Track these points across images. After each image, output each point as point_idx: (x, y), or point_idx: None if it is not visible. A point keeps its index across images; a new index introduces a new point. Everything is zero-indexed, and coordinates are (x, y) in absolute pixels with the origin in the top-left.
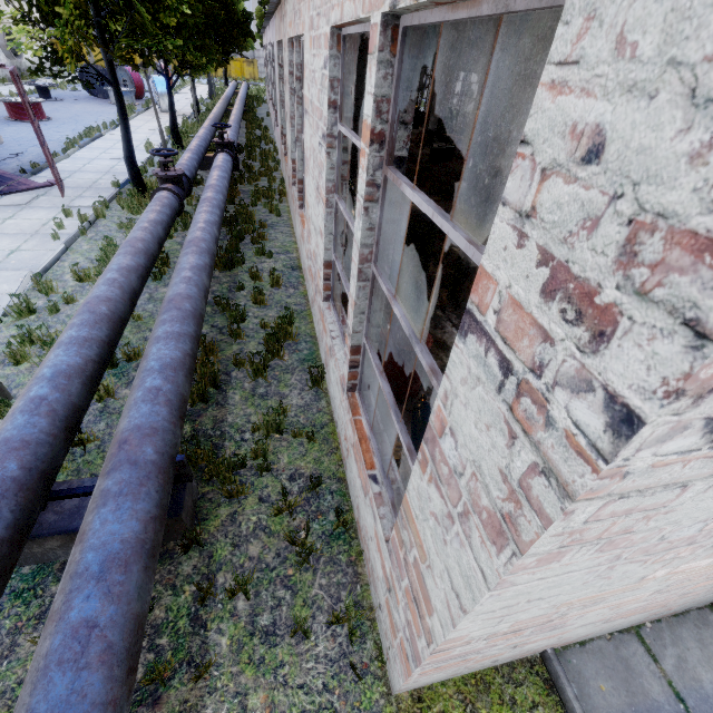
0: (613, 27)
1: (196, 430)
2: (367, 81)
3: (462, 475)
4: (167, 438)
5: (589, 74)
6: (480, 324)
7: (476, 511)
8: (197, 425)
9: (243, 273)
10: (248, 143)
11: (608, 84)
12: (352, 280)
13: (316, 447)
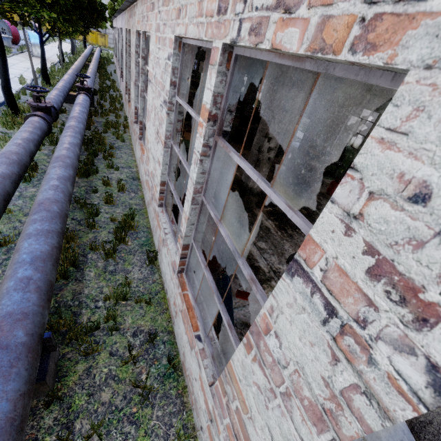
0: (440, 122)
1: (58, 302)
2: (207, 81)
3: (286, 368)
4: (36, 320)
5: (418, 145)
6: (307, 273)
7: (298, 397)
8: (59, 297)
9: (97, 180)
10: (101, 88)
11: (436, 158)
12: (186, 202)
13: (152, 309)
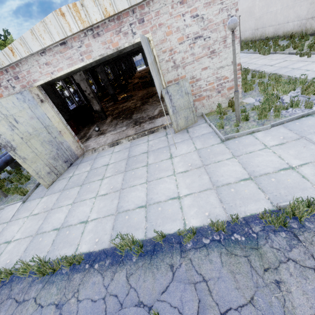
0: None
1: None
2: None
3: None
4: None
5: None
6: None
7: None
8: None
9: None
10: None
11: None
12: None
13: None
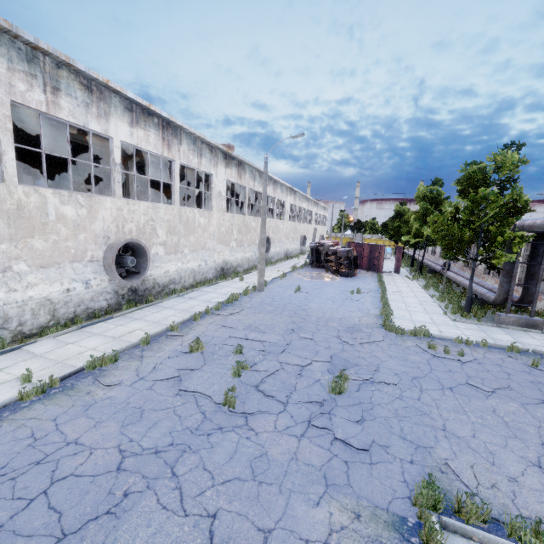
0: None
1: None
2: None
3: None
4: None
5: None
6: None
7: None
8: None
9: None
10: None
11: None
12: None
13: None
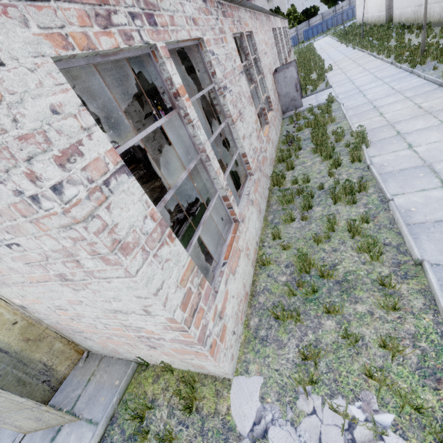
0: None
1: None
2: None
3: None
4: None
5: None
6: None
7: None
8: None
9: None
10: None
11: None
12: None
13: None
